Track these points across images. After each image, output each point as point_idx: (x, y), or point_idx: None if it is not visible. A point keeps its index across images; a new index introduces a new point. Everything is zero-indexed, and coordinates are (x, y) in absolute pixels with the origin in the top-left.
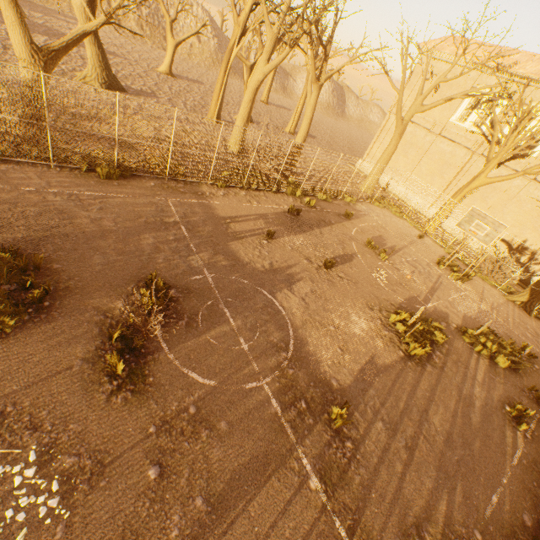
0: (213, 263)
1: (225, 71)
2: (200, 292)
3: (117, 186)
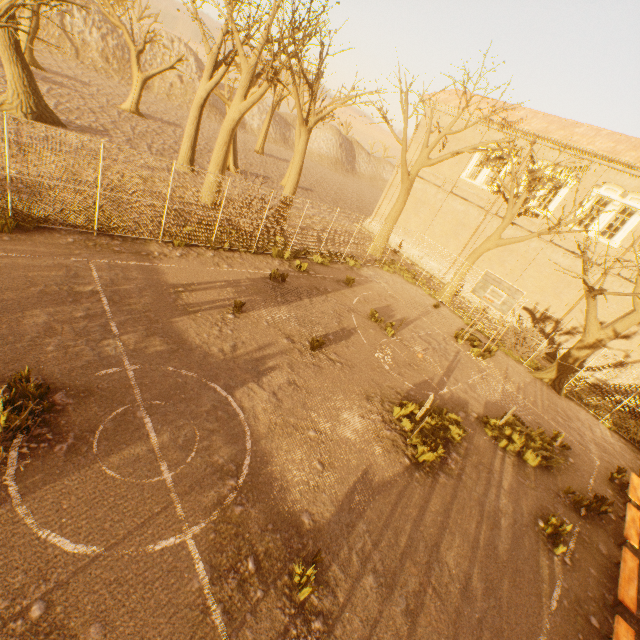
0: (143, 349)
1: (199, 109)
2: (109, 394)
3: (8, 242)
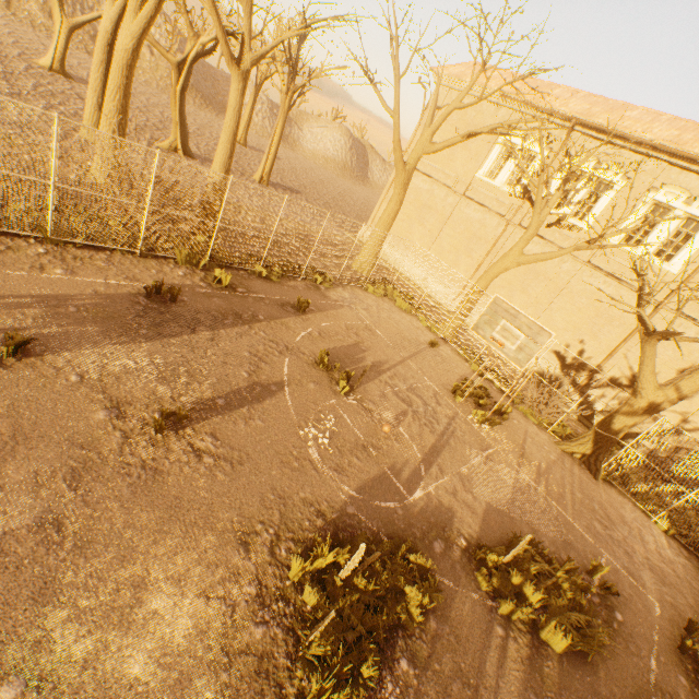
0: None
1: (107, 50)
2: None
3: None
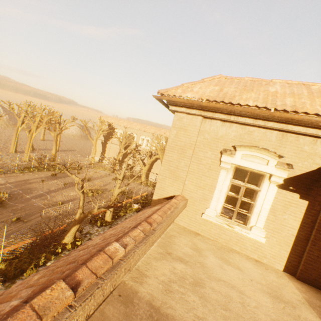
0: (21, 189)
1: (16, 135)
2: (18, 194)
3: None
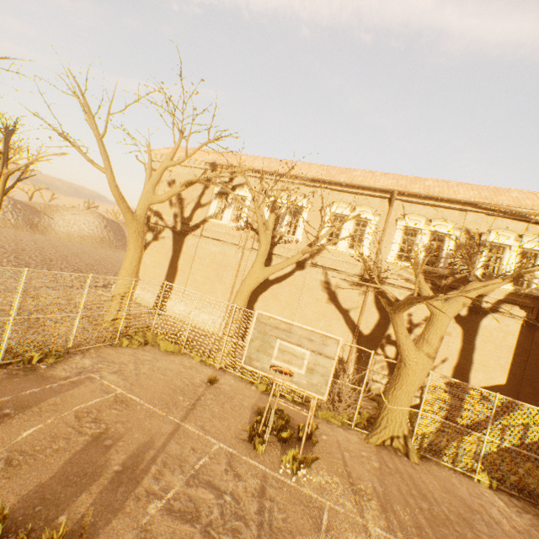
0: None
1: None
2: None
3: None
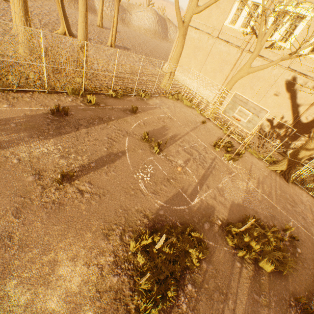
0: None
1: None
2: None
3: None
